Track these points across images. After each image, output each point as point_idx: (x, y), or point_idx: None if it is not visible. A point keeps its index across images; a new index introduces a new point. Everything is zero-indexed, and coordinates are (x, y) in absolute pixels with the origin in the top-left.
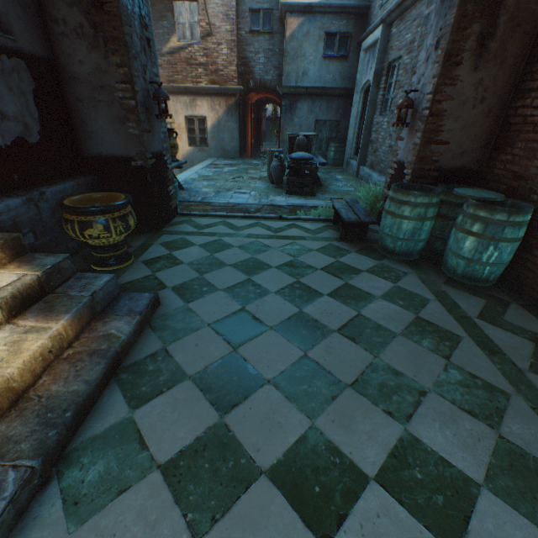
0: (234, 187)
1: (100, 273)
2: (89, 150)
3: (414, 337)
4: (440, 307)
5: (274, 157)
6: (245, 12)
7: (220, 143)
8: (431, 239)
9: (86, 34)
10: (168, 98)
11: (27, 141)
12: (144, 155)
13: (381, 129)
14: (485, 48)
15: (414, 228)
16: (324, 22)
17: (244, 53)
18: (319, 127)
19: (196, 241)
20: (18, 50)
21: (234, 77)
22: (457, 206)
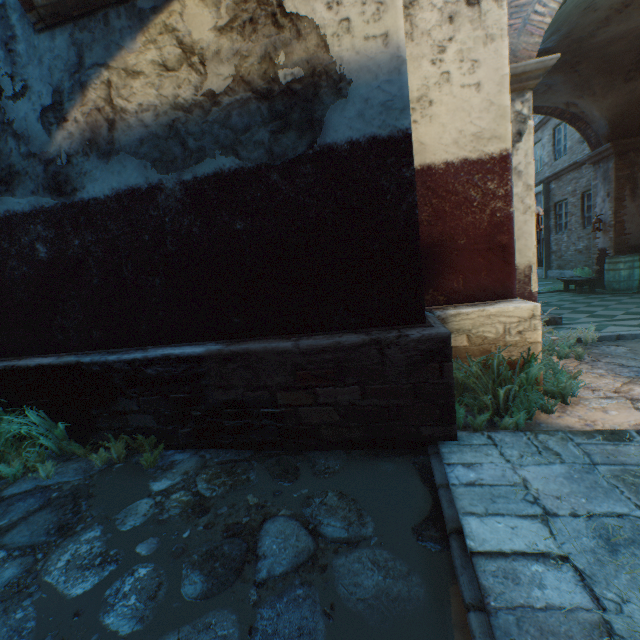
0: None
1: None
2: None
3: None
4: None
5: None
6: None
7: None
8: None
9: None
10: None
11: None
12: None
13: (561, 242)
14: (634, 193)
15: (628, 274)
16: None
17: None
18: None
19: None
20: None
21: None
22: None
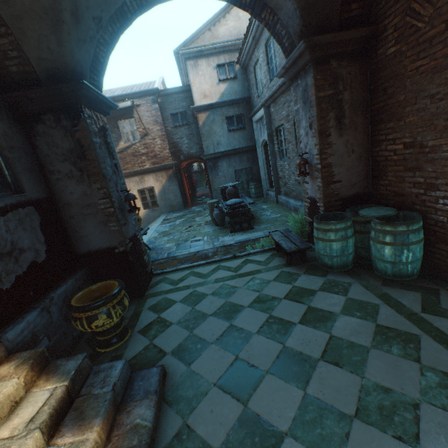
0: (189, 237)
1: (113, 361)
2: (81, 249)
3: (383, 346)
4: (390, 309)
5: (214, 207)
6: (167, 116)
7: (167, 202)
8: (356, 249)
9: (74, 175)
10: (136, 198)
11: (37, 261)
12: (124, 243)
13: (284, 169)
14: (342, 123)
15: (341, 246)
16: (223, 111)
17: (172, 140)
18: (238, 174)
19: (176, 298)
20: (29, 200)
21: (169, 156)
22: (366, 223)
